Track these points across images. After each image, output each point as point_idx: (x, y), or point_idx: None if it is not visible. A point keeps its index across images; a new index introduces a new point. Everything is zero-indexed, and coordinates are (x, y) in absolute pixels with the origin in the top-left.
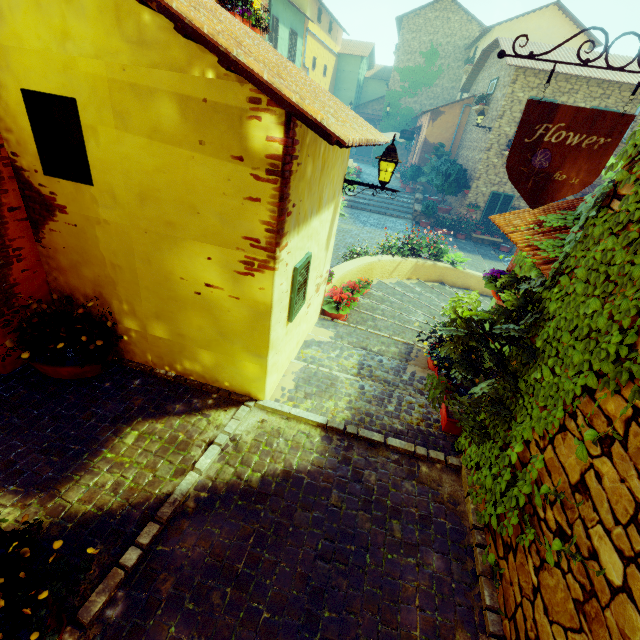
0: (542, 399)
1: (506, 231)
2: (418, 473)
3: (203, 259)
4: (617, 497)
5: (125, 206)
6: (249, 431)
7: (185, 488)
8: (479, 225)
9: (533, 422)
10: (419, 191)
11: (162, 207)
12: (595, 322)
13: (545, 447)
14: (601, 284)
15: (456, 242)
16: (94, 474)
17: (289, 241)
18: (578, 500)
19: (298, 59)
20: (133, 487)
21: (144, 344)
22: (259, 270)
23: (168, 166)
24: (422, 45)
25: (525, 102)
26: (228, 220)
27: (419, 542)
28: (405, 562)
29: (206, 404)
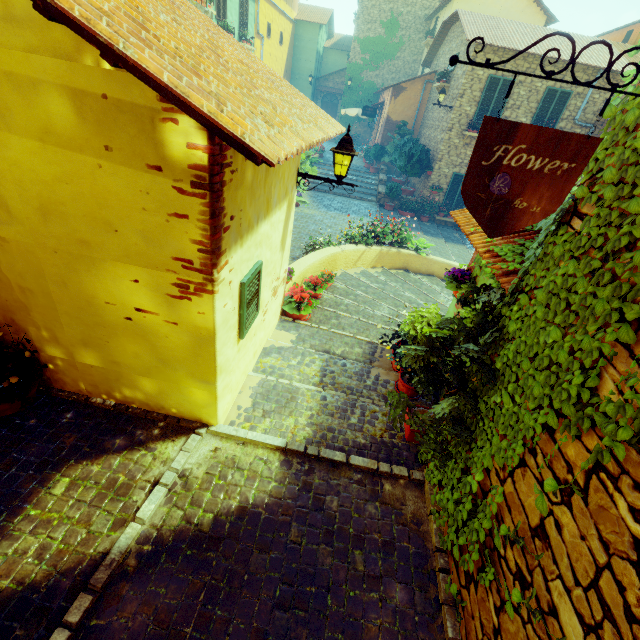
0: (502, 427)
1: (466, 231)
2: (381, 492)
3: (129, 282)
4: (577, 554)
5: (24, 221)
6: (200, 463)
7: (124, 544)
8: (442, 207)
9: (493, 449)
10: (383, 171)
11: (71, 223)
12: (555, 354)
13: (505, 479)
14: (561, 311)
15: (420, 225)
16: (13, 539)
17: (230, 257)
18: (538, 546)
19: (251, 25)
20: (62, 549)
21: (74, 372)
22: (196, 293)
23: (70, 175)
24: (382, 14)
25: (485, 80)
26: (153, 239)
27: (382, 573)
28: (368, 598)
29: (151, 435)
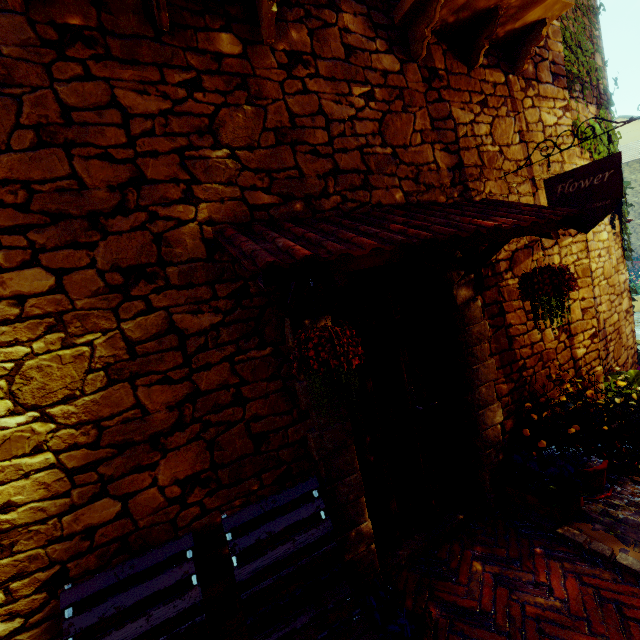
0: None
1: None
2: None
3: None
4: None
5: None
6: None
7: None
8: None
9: None
10: None
11: None
12: None
13: None
14: None
15: None
16: None
17: None
18: None
19: None
20: None
21: None
22: None
23: None
24: None
25: (639, 179)
26: None
27: None
28: None
29: None
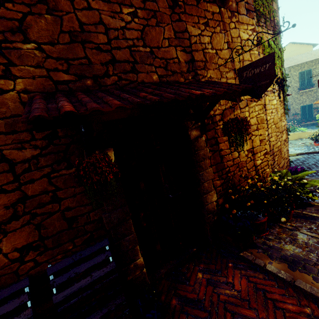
0: None
1: None
2: None
3: None
4: None
5: None
6: None
7: None
8: (302, 120)
9: None
10: None
11: None
12: None
13: None
14: None
15: None
16: None
17: None
18: None
19: None
20: None
21: None
22: None
23: None
24: None
25: (298, 74)
26: None
27: None
28: None
29: None
